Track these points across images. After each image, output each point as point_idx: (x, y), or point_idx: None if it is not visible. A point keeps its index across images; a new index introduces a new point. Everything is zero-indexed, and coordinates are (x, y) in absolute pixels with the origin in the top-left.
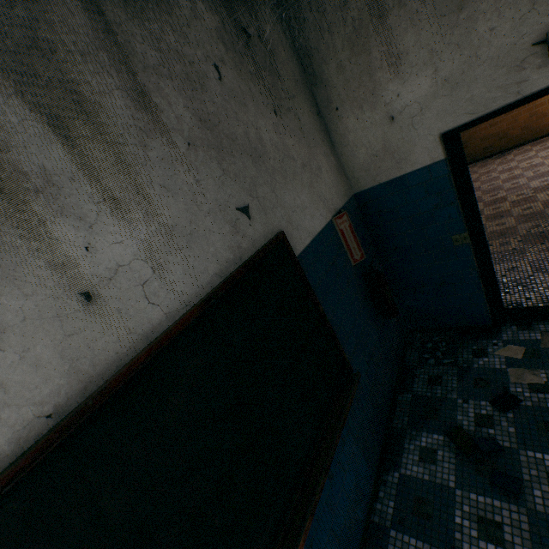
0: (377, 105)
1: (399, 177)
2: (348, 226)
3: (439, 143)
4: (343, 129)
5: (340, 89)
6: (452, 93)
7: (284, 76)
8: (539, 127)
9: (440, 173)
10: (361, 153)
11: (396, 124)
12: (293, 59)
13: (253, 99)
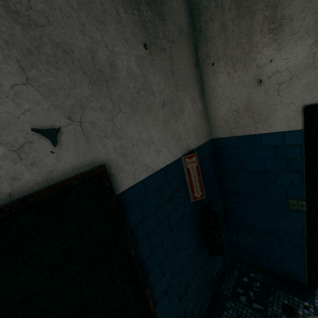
0: (248, 67)
1: (253, 135)
2: (196, 166)
3: (301, 114)
4: (215, 82)
5: (219, 47)
6: None
7: (168, 20)
8: None
9: (294, 141)
10: (225, 106)
11: (263, 87)
12: (185, 12)
13: (118, 23)
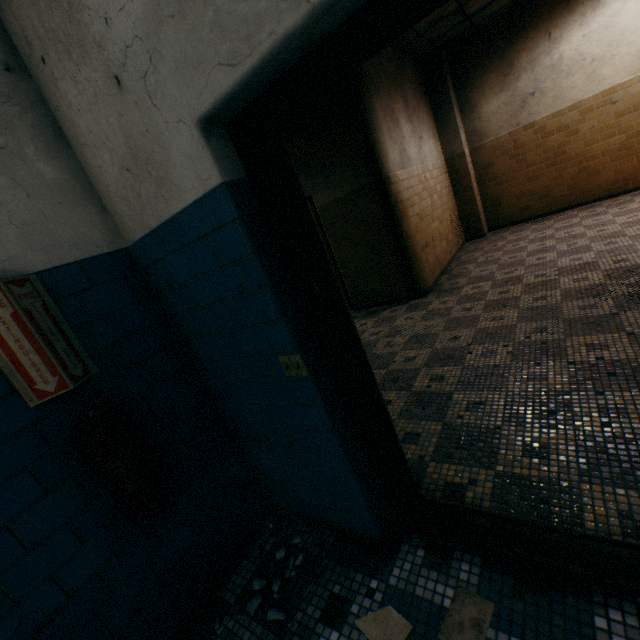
0: (88, 49)
1: (171, 219)
2: (12, 315)
3: (203, 144)
4: (67, 105)
5: (30, 11)
6: (182, 5)
7: None
8: (591, 187)
9: (225, 216)
10: (107, 160)
11: (128, 95)
12: None
13: None
